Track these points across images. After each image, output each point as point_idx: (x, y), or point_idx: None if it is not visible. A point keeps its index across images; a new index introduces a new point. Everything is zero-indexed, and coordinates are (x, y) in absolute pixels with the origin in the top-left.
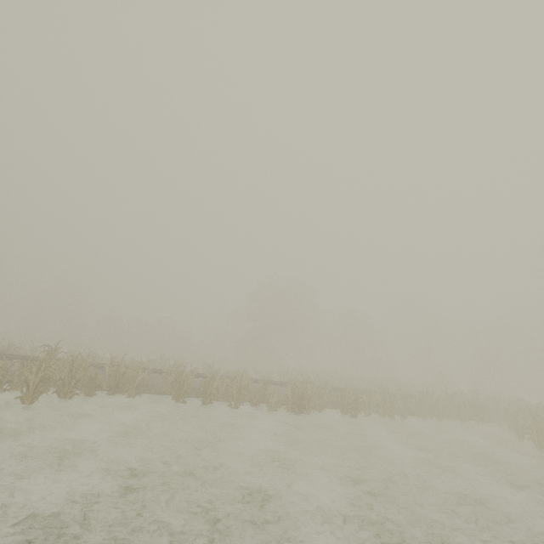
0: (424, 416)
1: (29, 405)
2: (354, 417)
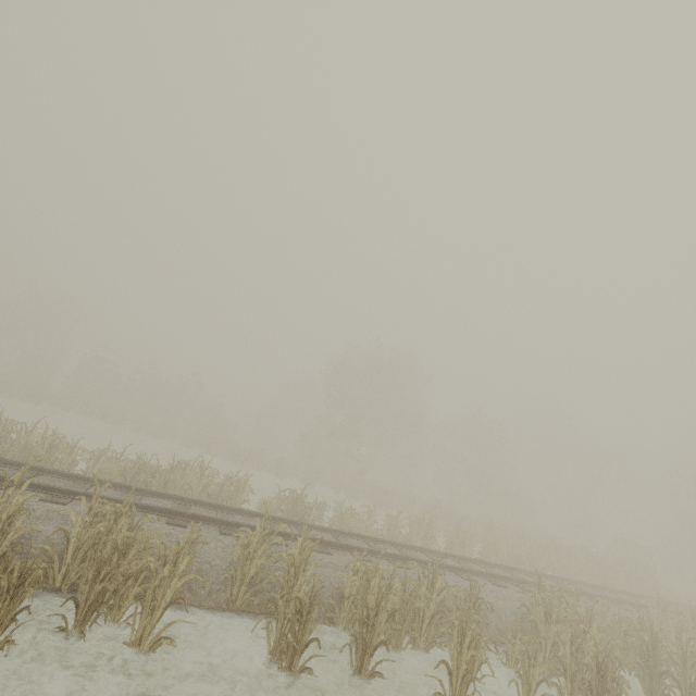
0: None
1: None
2: None
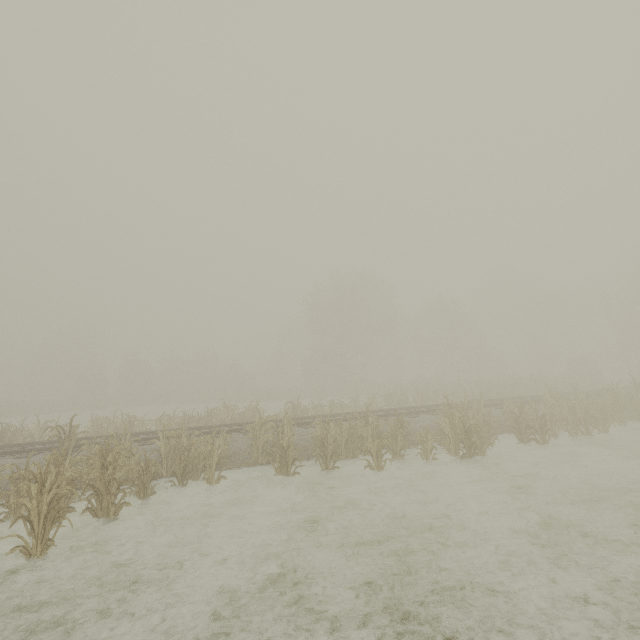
0: (621, 421)
1: (41, 557)
2: (542, 445)
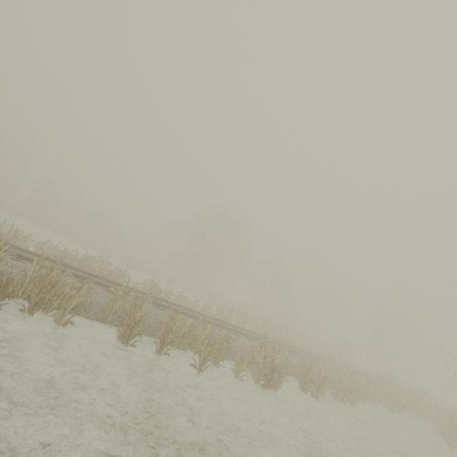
0: (363, 400)
1: None
2: (314, 398)
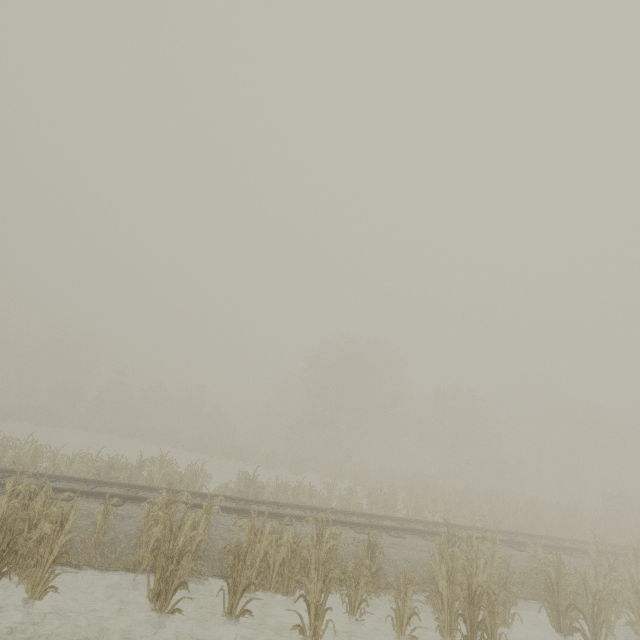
0: None
1: None
2: None
